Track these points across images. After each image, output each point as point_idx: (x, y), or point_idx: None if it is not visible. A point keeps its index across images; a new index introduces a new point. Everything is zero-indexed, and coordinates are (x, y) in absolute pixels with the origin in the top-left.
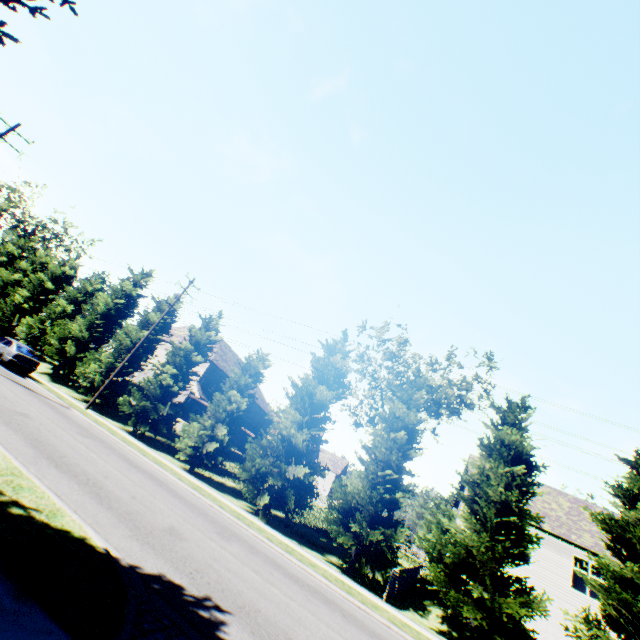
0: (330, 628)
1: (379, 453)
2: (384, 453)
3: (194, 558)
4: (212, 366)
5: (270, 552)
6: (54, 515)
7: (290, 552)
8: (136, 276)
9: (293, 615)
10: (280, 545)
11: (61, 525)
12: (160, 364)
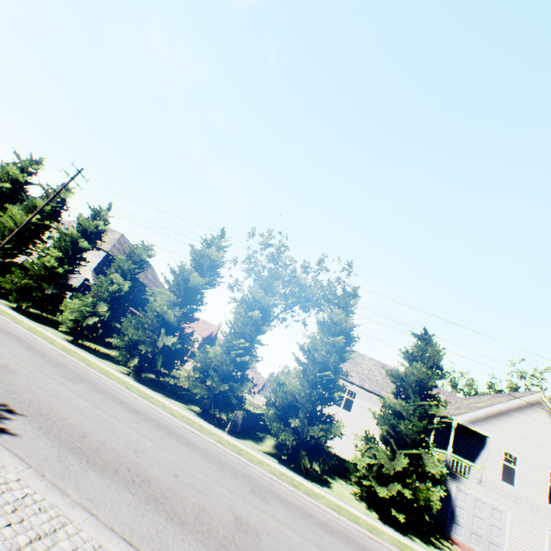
0: (144, 437)
1: (237, 327)
2: (241, 327)
3: (13, 384)
4: (108, 257)
5: (122, 395)
6: None
7: (145, 397)
8: (23, 162)
9: (106, 426)
10: (138, 393)
11: None
12: (44, 247)
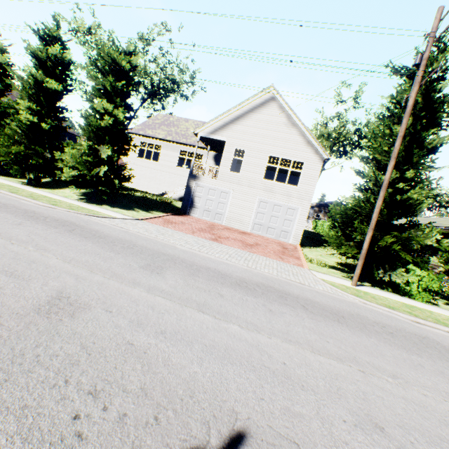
0: None
1: None
2: None
3: None
4: None
5: None
6: None
7: None
8: None
9: None
10: None
11: None
12: None
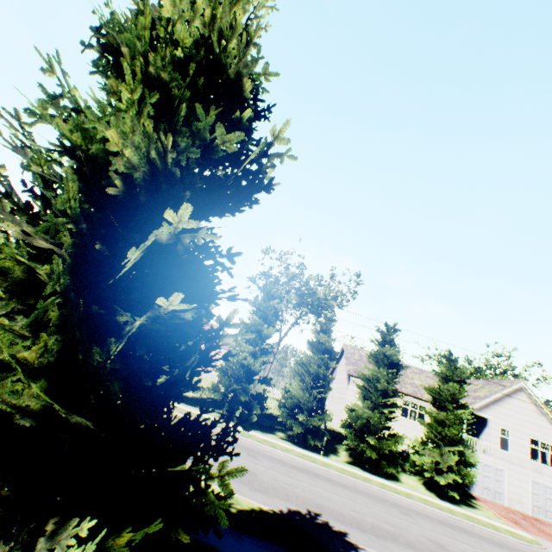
0: (337, 495)
1: (312, 369)
2: (316, 369)
3: (275, 486)
4: None
5: (270, 453)
6: (237, 501)
7: (274, 446)
8: None
9: (326, 497)
10: (267, 443)
11: (248, 506)
12: None
